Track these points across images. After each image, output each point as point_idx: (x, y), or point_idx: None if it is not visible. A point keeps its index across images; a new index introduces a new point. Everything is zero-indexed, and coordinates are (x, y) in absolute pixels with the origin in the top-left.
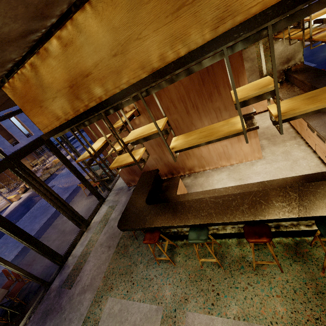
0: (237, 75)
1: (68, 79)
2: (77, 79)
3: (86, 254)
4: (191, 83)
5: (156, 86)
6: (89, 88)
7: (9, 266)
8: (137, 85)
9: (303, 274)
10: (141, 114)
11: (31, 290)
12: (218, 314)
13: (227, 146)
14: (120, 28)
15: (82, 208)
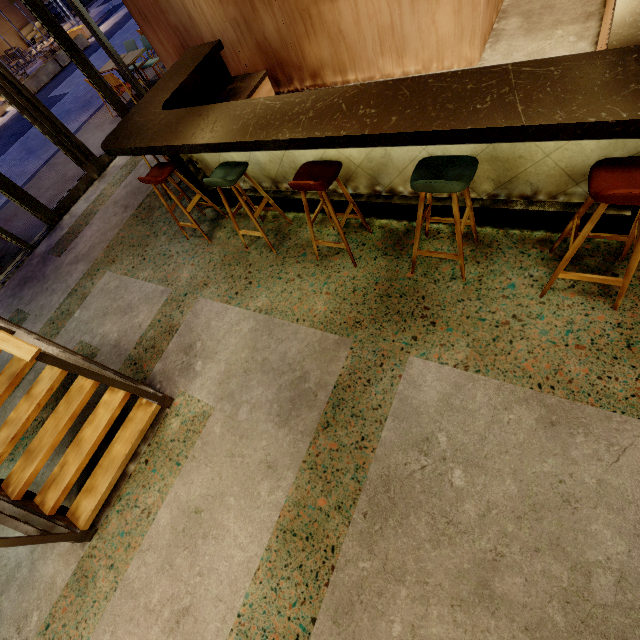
0: None
1: None
2: None
3: (90, 214)
4: None
5: None
6: None
7: None
8: None
9: (383, 272)
10: None
11: (8, 252)
12: (238, 304)
13: (401, 6)
14: None
15: (100, 139)
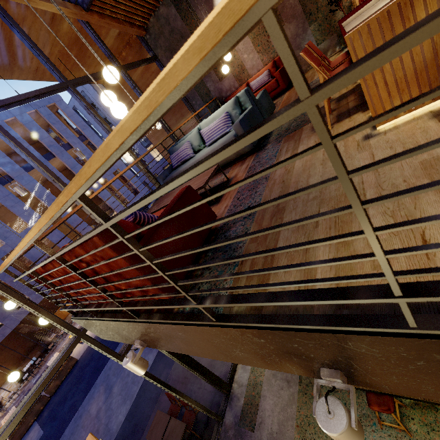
0: None
1: None
2: None
3: (256, 385)
4: None
5: None
6: None
7: (189, 401)
8: None
9: None
10: None
11: (198, 419)
12: None
13: None
14: None
15: None
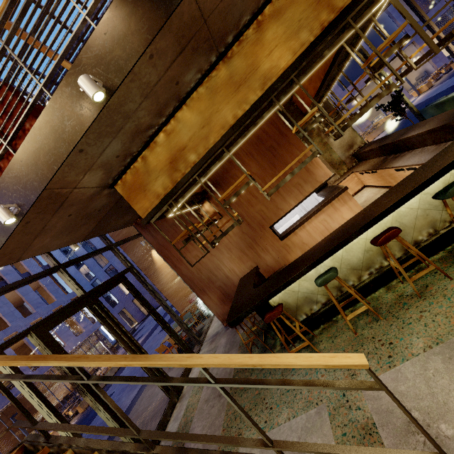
0: (301, 150)
1: (169, 157)
2: (176, 155)
3: (186, 424)
4: (263, 171)
5: (234, 145)
6: (186, 158)
7: None
8: (222, 139)
9: None
10: (223, 217)
11: None
12: (403, 360)
13: (326, 221)
14: (205, 110)
15: None
